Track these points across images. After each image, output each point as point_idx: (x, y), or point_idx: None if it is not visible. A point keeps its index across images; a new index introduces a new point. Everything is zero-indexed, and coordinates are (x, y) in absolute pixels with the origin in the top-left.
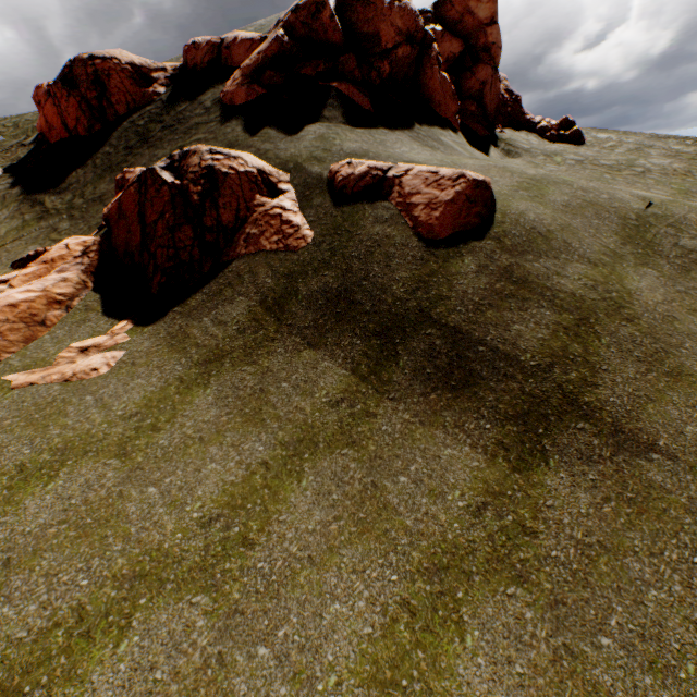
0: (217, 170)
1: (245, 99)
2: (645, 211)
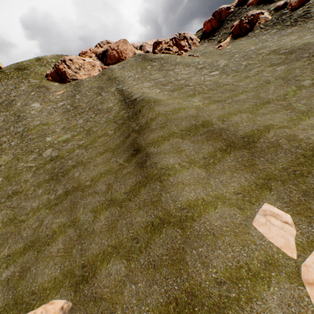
0: (253, 14)
1: (255, 2)
2: None
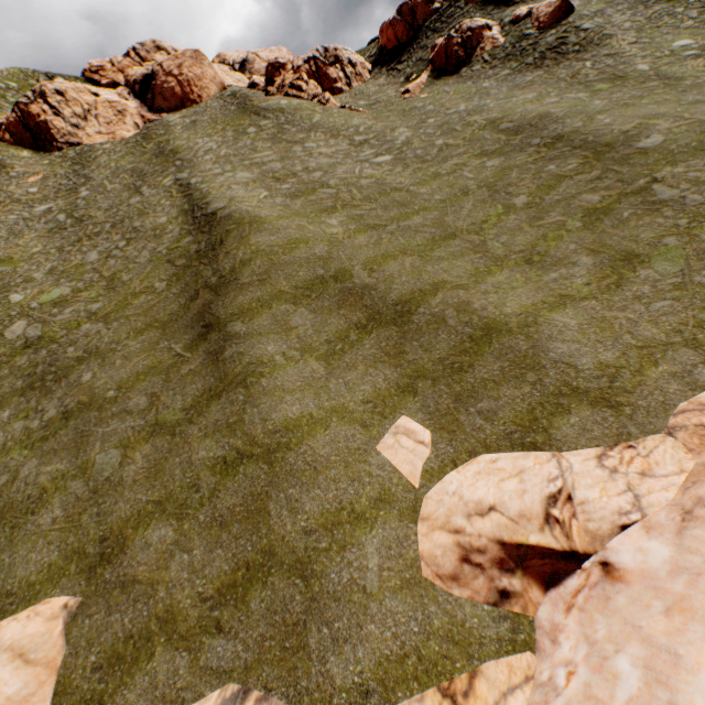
0: (471, 28)
1: None
2: None
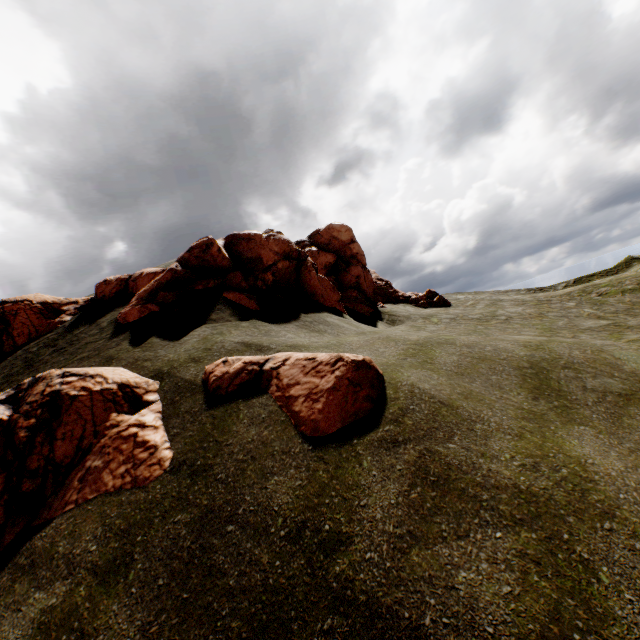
0: (64, 394)
1: (138, 316)
2: (533, 357)
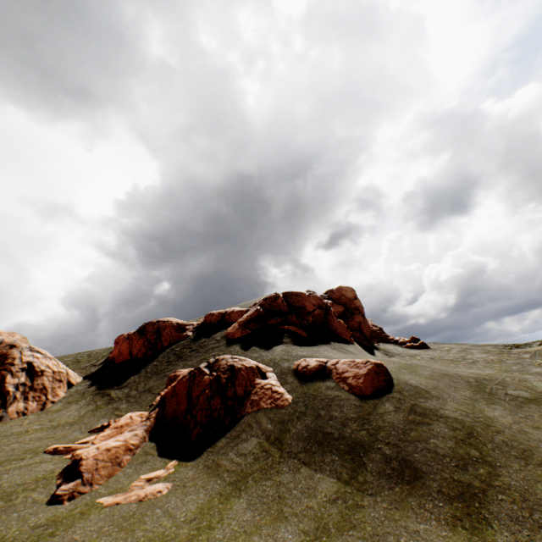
0: (235, 366)
1: (240, 334)
2: (478, 377)
